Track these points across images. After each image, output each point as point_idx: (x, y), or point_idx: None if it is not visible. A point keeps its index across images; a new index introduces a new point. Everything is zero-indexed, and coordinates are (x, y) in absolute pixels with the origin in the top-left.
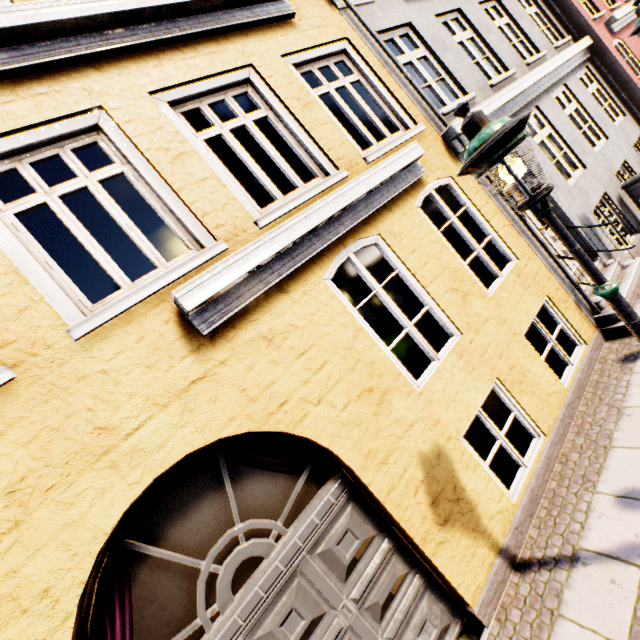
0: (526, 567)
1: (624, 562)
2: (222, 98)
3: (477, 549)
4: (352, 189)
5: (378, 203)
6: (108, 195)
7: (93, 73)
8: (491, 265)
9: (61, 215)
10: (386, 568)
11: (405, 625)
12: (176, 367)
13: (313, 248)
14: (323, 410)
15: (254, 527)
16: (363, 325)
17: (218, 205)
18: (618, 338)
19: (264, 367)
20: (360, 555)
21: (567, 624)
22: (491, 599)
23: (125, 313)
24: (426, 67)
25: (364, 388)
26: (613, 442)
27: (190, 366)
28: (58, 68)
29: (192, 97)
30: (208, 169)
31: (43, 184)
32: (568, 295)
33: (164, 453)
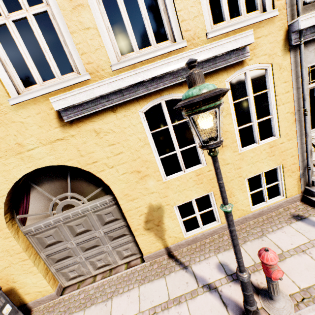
0: (171, 257)
1: (196, 281)
2: None
3: (157, 242)
4: (176, 61)
5: None
6: (37, 26)
7: None
8: (256, 135)
9: (12, 34)
10: (121, 229)
11: (120, 246)
12: (52, 131)
13: (137, 93)
14: (112, 171)
15: (74, 196)
16: (151, 142)
17: (92, 49)
18: (307, 204)
19: (91, 144)
20: (112, 221)
21: (164, 281)
22: (152, 257)
23: (33, 99)
24: None
25: (136, 170)
26: (243, 244)
27: (58, 132)
28: None
29: None
30: (93, 21)
31: (5, 11)
32: (299, 169)
33: (41, 161)
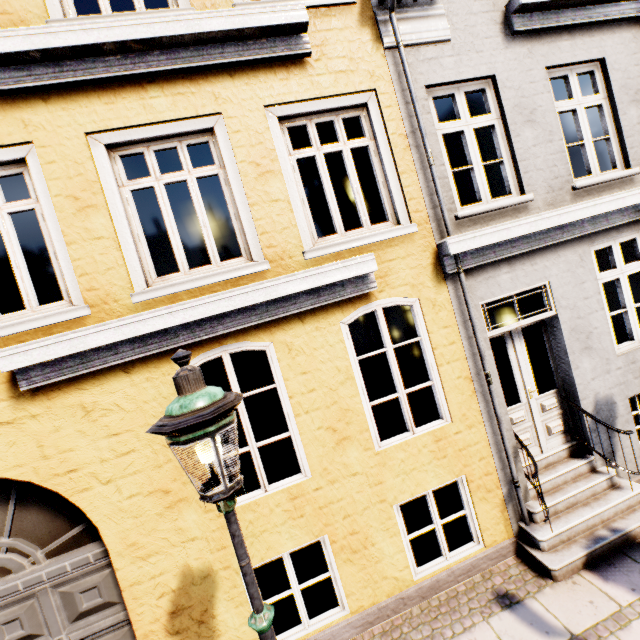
0: None
1: None
2: (174, 145)
3: None
4: (245, 294)
5: (284, 311)
6: (11, 229)
7: (39, 104)
8: (407, 416)
9: None
10: (115, 631)
11: None
12: None
13: (175, 340)
14: (108, 491)
15: (16, 547)
16: None
17: (102, 268)
18: (527, 564)
19: (71, 433)
20: (97, 610)
21: None
22: None
23: None
24: (590, 91)
25: (161, 487)
26: None
27: (4, 409)
28: (7, 95)
29: (138, 141)
30: (110, 228)
31: None
32: (499, 485)
33: None
